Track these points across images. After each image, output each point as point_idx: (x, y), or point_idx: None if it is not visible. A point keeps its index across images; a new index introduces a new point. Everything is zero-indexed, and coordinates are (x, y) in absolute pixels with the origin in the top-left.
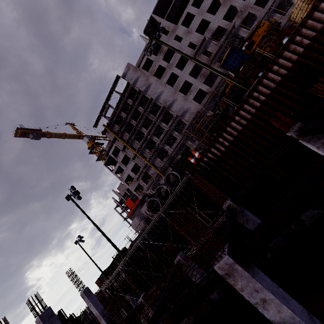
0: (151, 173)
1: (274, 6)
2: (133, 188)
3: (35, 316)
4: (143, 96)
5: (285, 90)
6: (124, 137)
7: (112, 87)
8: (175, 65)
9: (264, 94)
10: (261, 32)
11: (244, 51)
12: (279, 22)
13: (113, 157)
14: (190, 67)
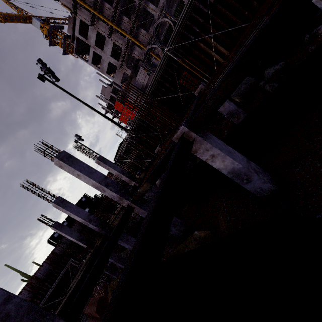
0: (136, 55)
1: None
2: (118, 79)
3: (51, 160)
4: None
5: None
6: (87, 0)
7: None
8: None
9: None
10: None
11: None
12: None
13: (82, 39)
14: None
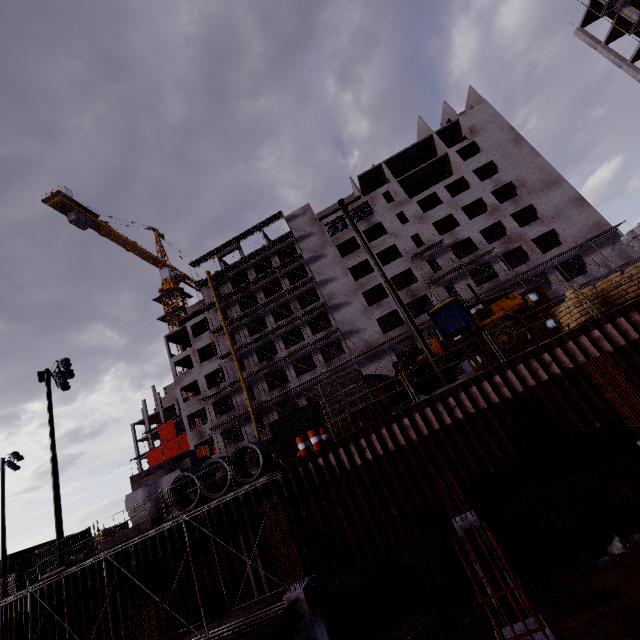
0: (237, 401)
1: (559, 260)
2: (189, 410)
3: None
4: (301, 266)
5: (497, 424)
6: (230, 311)
7: (261, 223)
8: (378, 251)
9: (465, 409)
10: (506, 306)
11: (472, 316)
12: (557, 285)
13: (189, 332)
14: (398, 267)
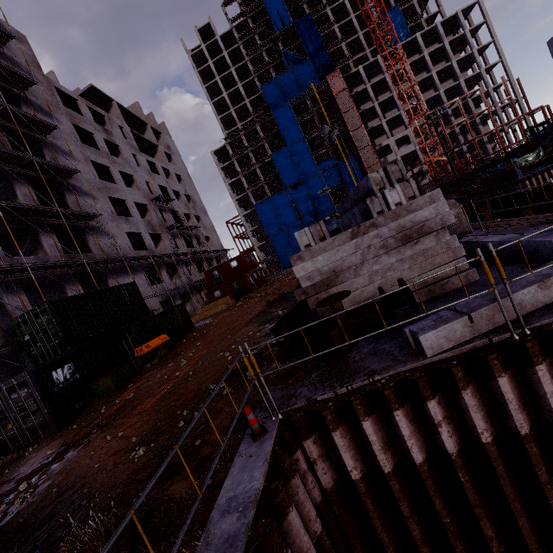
0: None
1: (215, 254)
2: None
3: None
4: None
5: None
6: None
7: None
8: (121, 170)
9: None
10: None
11: None
12: None
13: None
14: (139, 198)
